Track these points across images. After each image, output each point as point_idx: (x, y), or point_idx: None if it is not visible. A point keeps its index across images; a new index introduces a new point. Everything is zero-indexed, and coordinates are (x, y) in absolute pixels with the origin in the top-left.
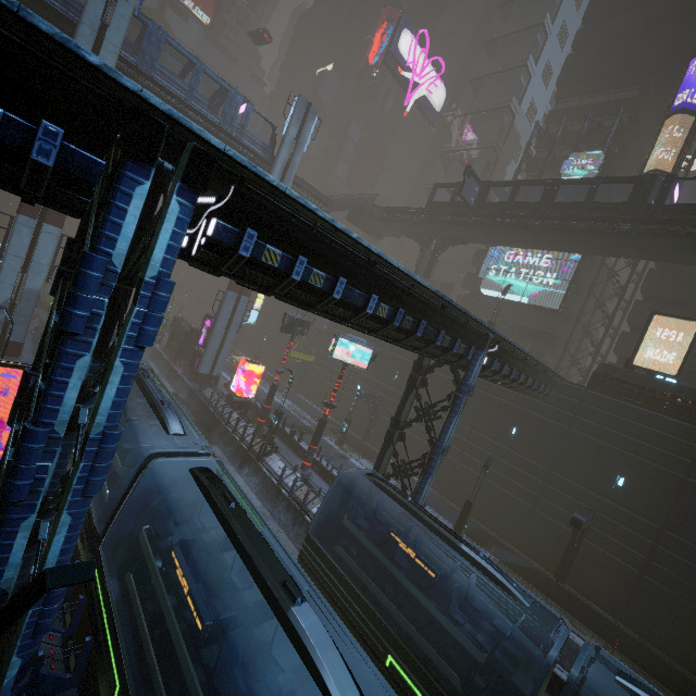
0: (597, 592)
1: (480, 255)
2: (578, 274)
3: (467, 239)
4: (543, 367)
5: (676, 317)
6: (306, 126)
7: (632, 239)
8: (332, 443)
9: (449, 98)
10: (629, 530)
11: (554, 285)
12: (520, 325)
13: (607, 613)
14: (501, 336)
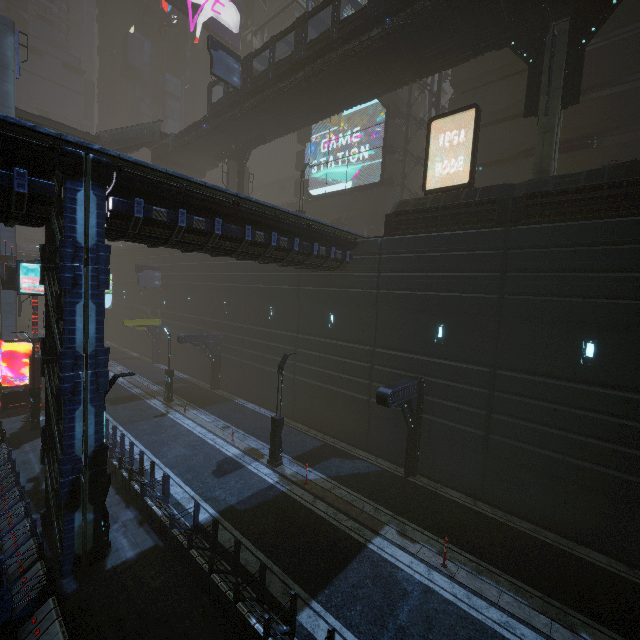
0: (451, 473)
1: (300, 157)
2: (388, 136)
3: (261, 135)
4: (305, 221)
5: (452, 112)
6: (1, 43)
7: (390, 47)
8: (157, 403)
9: (243, 16)
10: (461, 386)
11: (370, 157)
12: (356, 215)
13: (465, 496)
14: (70, 140)
